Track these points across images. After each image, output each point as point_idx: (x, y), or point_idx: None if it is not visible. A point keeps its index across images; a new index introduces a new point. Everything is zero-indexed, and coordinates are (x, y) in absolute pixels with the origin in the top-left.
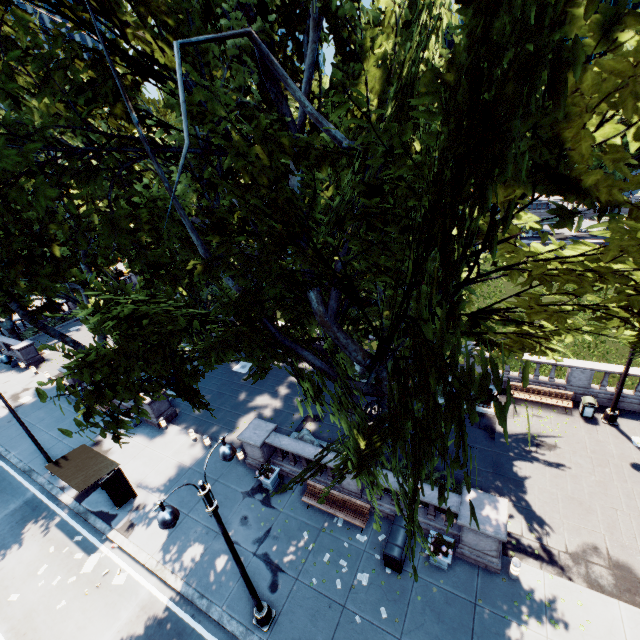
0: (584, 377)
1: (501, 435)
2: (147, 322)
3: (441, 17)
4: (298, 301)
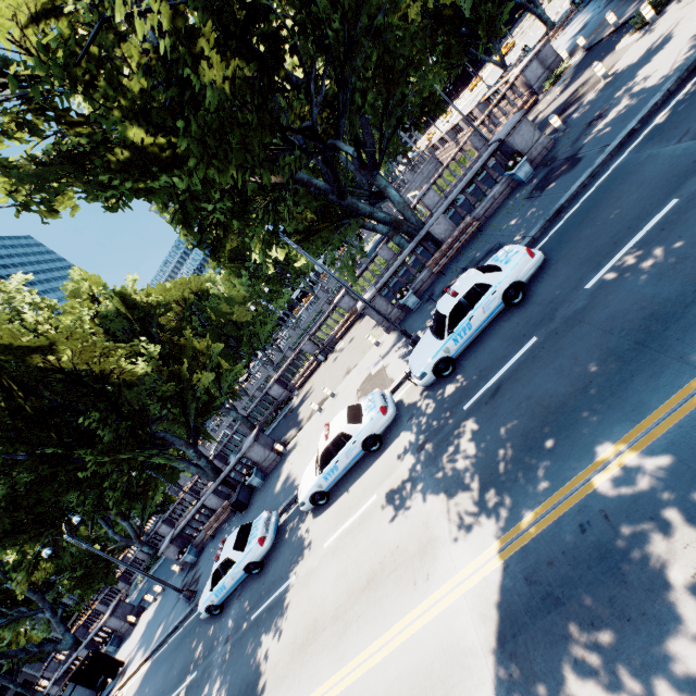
0: (311, 346)
1: (295, 407)
2: (4, 504)
3: (38, 322)
4: (79, 441)
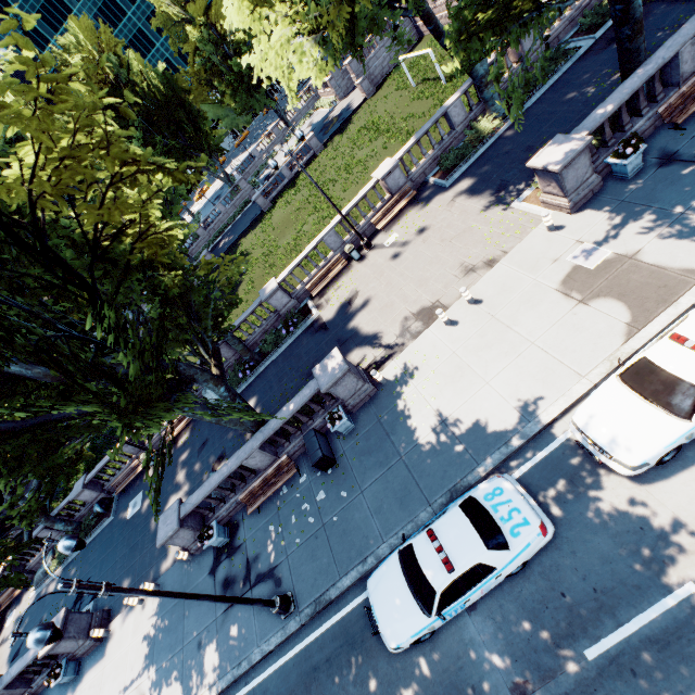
0: (335, 238)
1: (329, 321)
2: None
3: None
4: (4, 385)
